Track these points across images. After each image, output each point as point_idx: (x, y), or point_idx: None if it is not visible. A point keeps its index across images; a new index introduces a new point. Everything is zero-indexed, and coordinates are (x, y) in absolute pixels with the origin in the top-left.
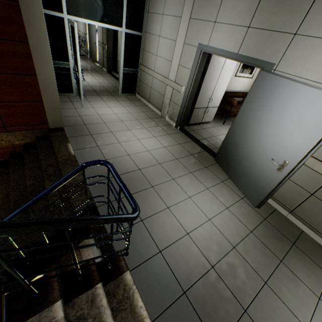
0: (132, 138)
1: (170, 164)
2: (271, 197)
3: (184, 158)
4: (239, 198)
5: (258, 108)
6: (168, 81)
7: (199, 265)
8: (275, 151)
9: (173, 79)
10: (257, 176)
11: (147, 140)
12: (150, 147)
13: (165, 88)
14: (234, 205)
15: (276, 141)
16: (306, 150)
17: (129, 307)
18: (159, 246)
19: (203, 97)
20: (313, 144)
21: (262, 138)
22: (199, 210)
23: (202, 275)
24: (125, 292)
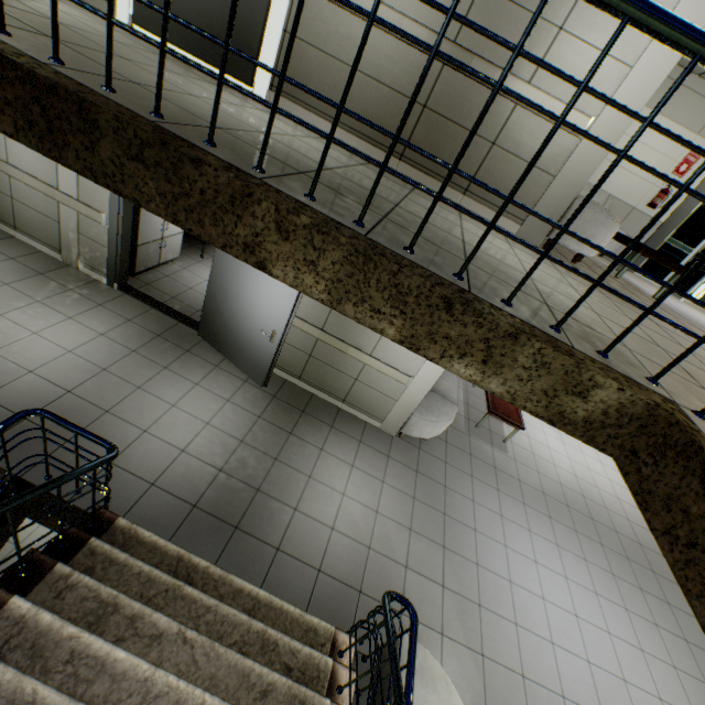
0: (20, 334)
1: (126, 364)
2: (280, 368)
3: (148, 345)
4: (243, 382)
5: (234, 267)
6: (60, 195)
7: (206, 475)
8: (263, 320)
9: (73, 194)
10: (255, 351)
11: (59, 330)
12: (71, 342)
13: (57, 208)
14: (237, 393)
15: (261, 308)
16: (286, 318)
17: (137, 542)
18: (149, 480)
19: (149, 225)
20: (290, 312)
21: (248, 304)
22: (193, 417)
23: (211, 483)
24: (126, 534)
